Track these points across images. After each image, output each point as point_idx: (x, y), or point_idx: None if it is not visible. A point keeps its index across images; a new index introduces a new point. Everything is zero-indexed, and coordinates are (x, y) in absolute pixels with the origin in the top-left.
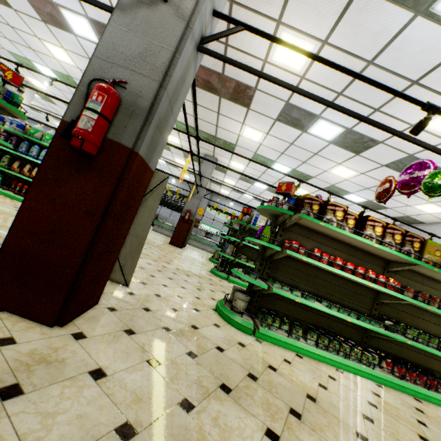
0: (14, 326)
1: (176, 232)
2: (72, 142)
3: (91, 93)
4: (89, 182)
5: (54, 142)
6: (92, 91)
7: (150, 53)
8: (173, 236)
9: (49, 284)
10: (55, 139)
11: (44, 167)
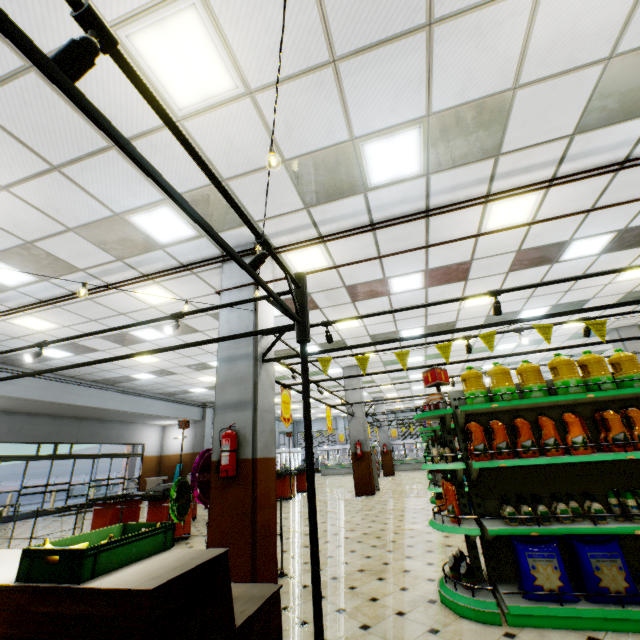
0: None
1: None
2: None
3: None
4: None
5: None
6: None
7: None
8: None
9: None
10: None
11: None
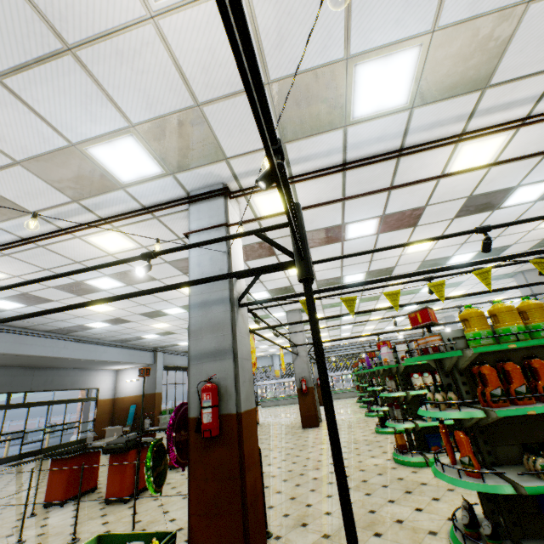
0: None
1: None
2: None
3: None
4: None
5: None
6: None
7: None
8: None
9: None
10: None
11: None
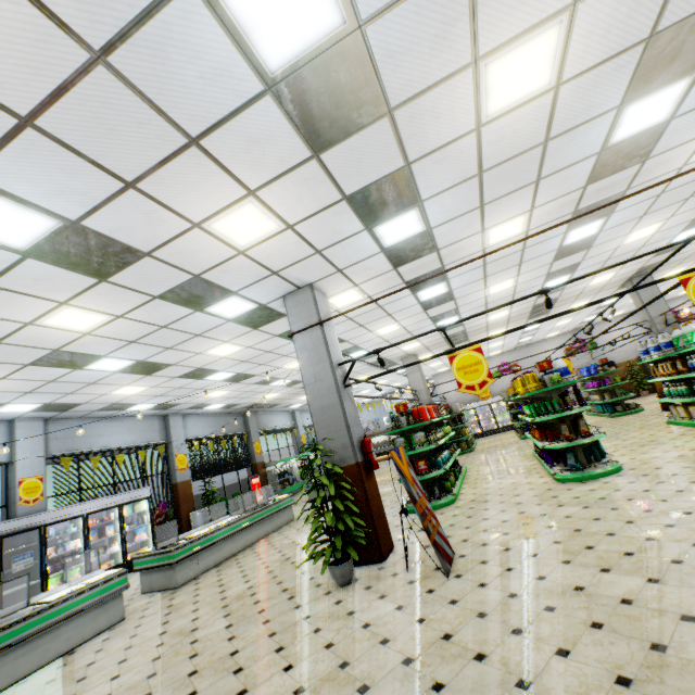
0: None
1: None
2: None
3: None
4: None
5: None
6: None
7: None
8: None
9: None
10: None
11: None
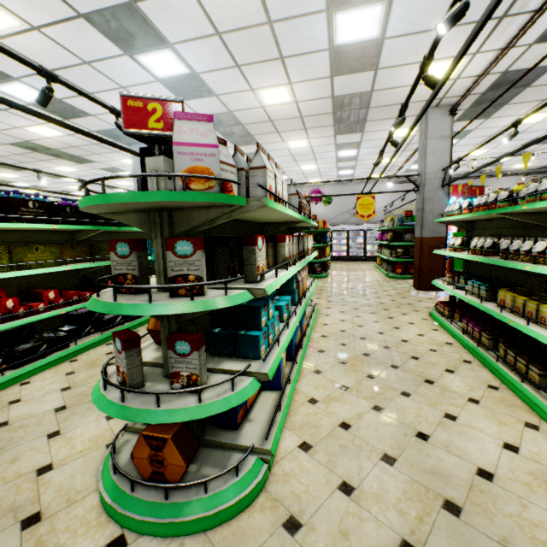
0: None
1: None
2: None
3: None
4: None
5: None
6: None
7: None
8: None
9: None
10: None
11: None
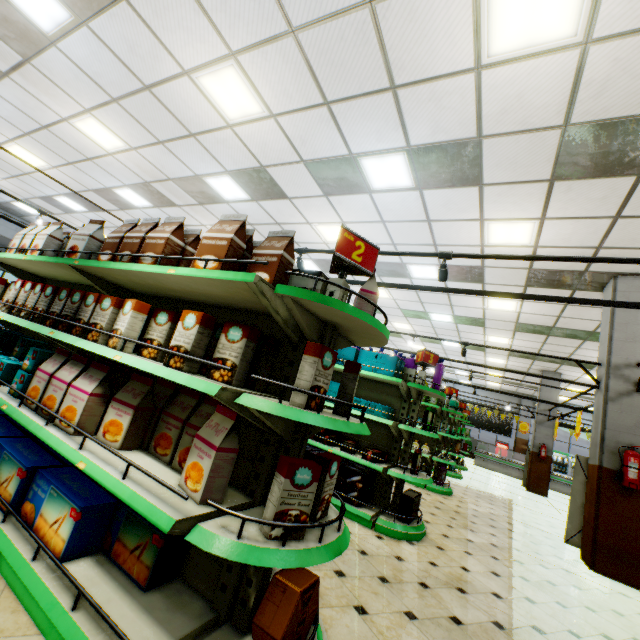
0: (633, 590)
1: (532, 474)
2: (629, 486)
3: (625, 457)
4: (634, 502)
5: (602, 479)
6: (627, 457)
7: (639, 422)
8: (529, 479)
9: (634, 565)
10: (602, 477)
11: (602, 494)
